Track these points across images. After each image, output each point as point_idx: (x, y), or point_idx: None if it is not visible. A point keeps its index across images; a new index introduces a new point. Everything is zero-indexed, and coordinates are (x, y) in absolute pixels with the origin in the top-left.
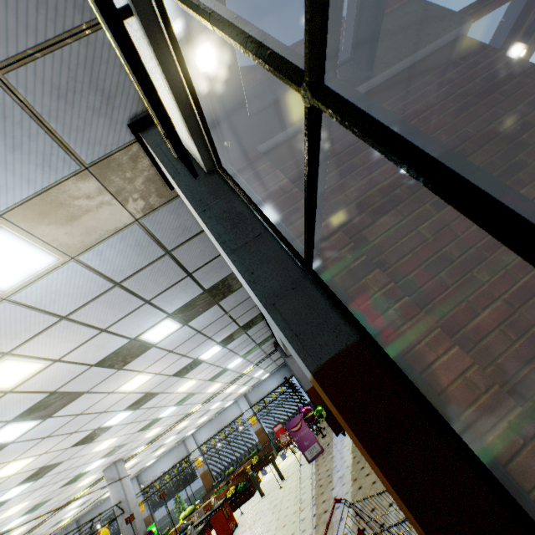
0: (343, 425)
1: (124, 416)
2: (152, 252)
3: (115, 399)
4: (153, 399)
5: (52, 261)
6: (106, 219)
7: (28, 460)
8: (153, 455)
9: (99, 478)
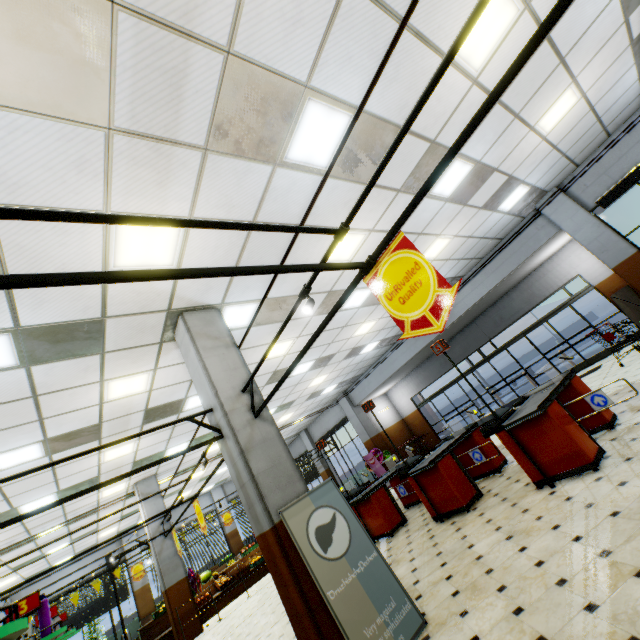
0: (633, 270)
1: (300, 372)
2: (496, 233)
3: (346, 335)
4: (317, 369)
5: (507, 209)
6: (520, 208)
7: (284, 350)
8: (102, 532)
9: (115, 499)
